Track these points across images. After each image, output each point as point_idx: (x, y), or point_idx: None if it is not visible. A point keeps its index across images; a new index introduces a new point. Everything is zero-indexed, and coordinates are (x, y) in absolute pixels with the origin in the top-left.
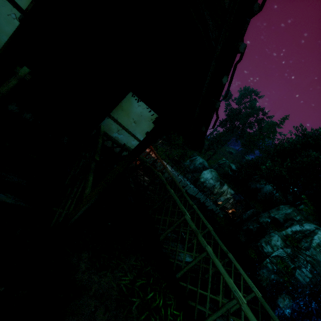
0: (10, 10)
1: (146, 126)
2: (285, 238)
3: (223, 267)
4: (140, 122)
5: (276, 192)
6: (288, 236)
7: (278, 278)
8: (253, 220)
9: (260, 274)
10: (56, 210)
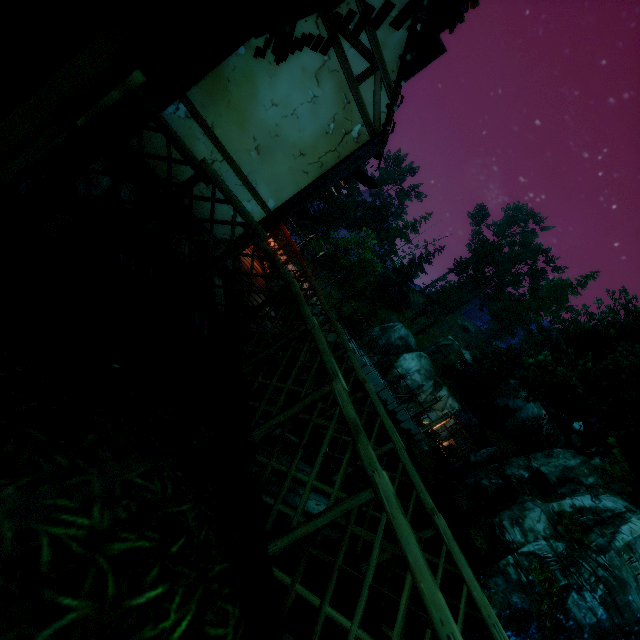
0: None
1: (285, 169)
2: (555, 519)
3: None
4: (272, 153)
5: (549, 420)
6: (562, 516)
7: (528, 603)
8: (490, 469)
9: (489, 586)
10: None
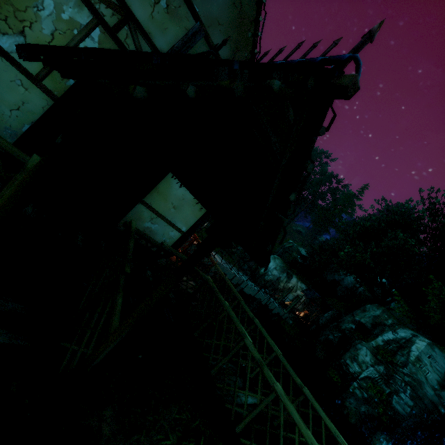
0: (15, 75)
1: (189, 212)
2: (375, 352)
3: (298, 408)
4: (182, 207)
5: (360, 286)
6: (379, 349)
7: (371, 410)
8: (332, 327)
9: (346, 405)
10: (68, 346)
